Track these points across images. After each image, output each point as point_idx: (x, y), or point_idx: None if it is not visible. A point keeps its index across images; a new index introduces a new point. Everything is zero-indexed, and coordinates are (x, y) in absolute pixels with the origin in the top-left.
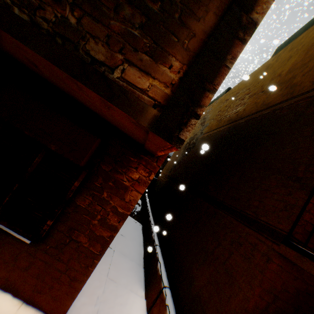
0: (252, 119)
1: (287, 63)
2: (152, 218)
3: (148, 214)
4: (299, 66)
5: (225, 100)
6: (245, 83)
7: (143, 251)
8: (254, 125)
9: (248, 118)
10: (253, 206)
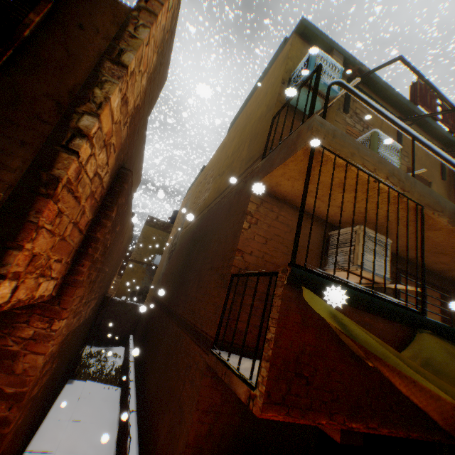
0: (211, 209)
1: (232, 143)
2: (133, 370)
3: (128, 367)
4: (237, 149)
5: (200, 183)
6: (212, 162)
7: (117, 430)
8: (211, 216)
9: (209, 208)
10: (201, 316)
